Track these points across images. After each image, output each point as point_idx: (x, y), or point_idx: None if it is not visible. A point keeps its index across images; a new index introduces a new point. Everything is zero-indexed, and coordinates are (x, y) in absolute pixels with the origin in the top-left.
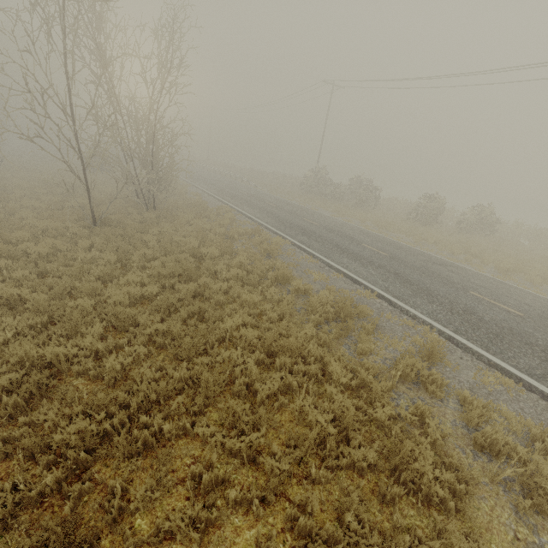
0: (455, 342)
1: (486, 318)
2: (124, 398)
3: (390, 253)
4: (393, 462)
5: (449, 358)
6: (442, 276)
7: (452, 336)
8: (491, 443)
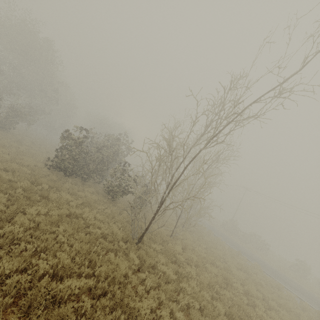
0: None
1: None
2: None
3: (305, 291)
4: None
5: None
6: None
7: None
8: None
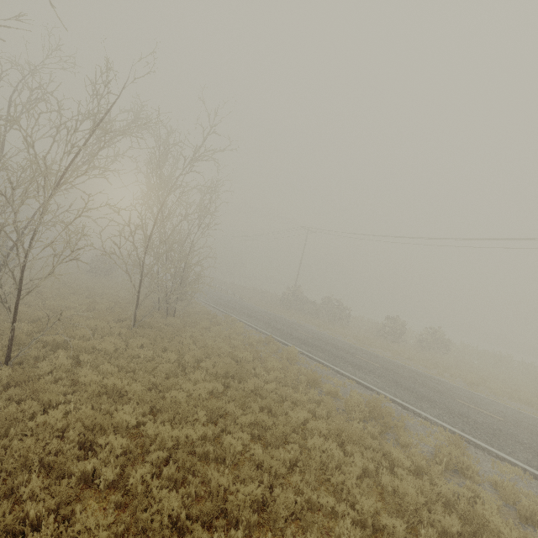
0: (466, 439)
1: (479, 421)
2: (255, 474)
3: (382, 365)
4: (472, 528)
5: (468, 452)
6: (430, 385)
7: (462, 435)
8: (530, 514)
